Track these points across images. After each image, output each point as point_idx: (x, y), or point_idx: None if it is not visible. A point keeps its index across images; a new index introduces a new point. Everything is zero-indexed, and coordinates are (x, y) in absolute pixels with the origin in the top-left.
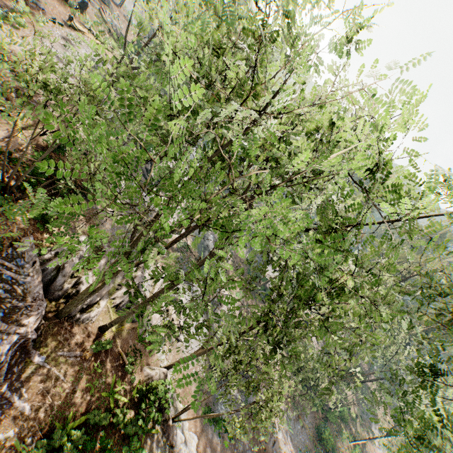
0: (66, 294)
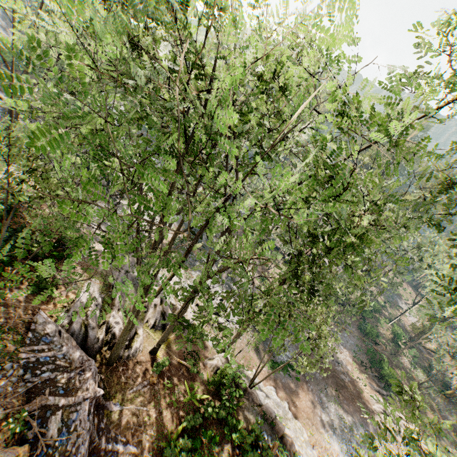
0: (104, 342)
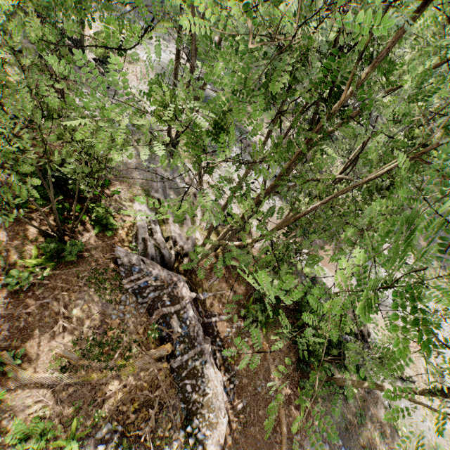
0: (175, 254)
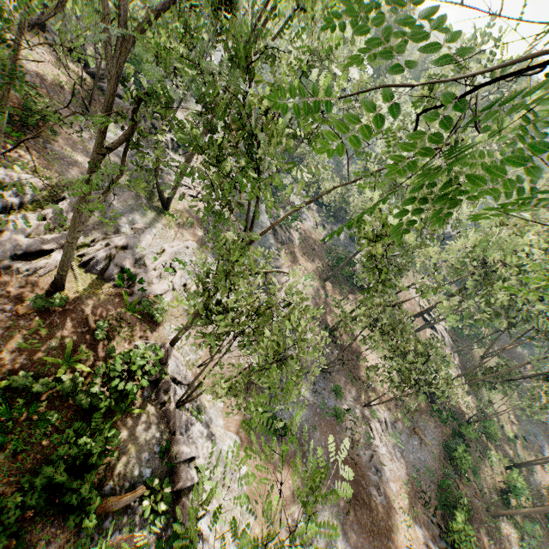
0: None
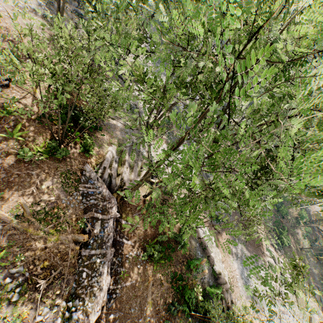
0: (119, 186)
